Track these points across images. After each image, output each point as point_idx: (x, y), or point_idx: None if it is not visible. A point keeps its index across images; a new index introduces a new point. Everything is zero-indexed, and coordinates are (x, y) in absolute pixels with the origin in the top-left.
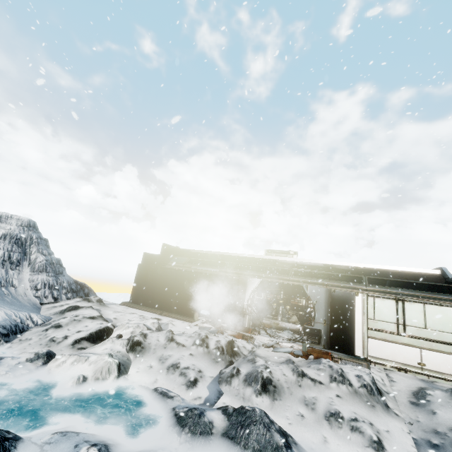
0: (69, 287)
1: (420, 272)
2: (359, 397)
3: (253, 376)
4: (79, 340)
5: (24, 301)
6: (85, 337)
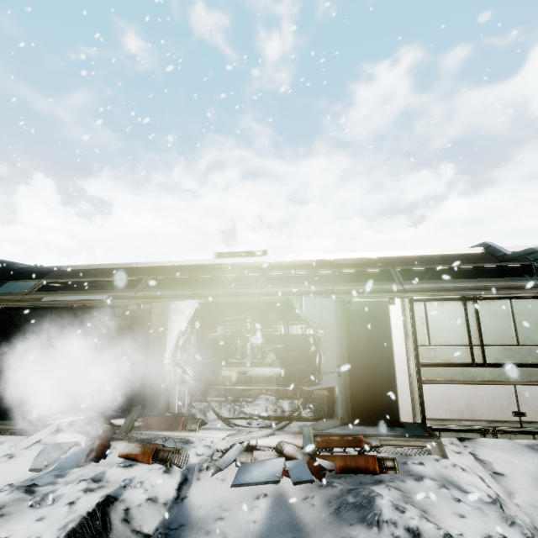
0: None
1: (460, 254)
2: None
3: None
4: None
5: None
6: None
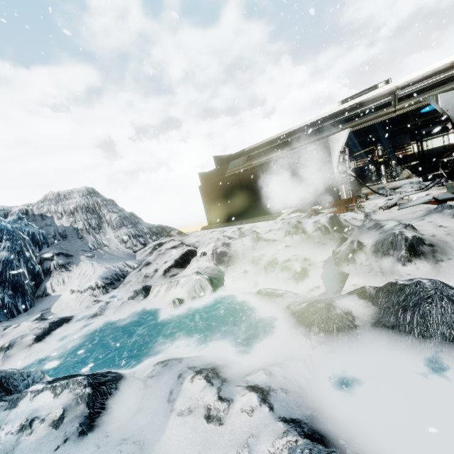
0: (151, 232)
1: None
2: None
3: (387, 242)
4: (168, 269)
5: (119, 255)
6: (172, 265)
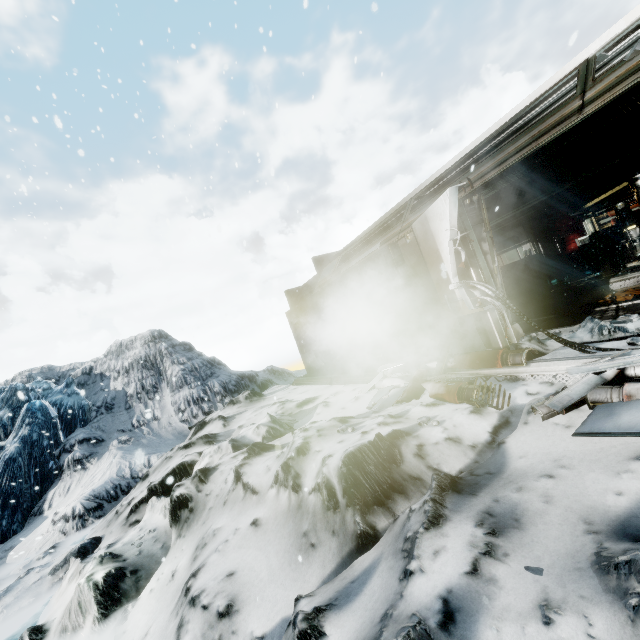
0: (226, 389)
1: None
2: None
3: None
4: (137, 506)
5: (167, 435)
6: (146, 496)
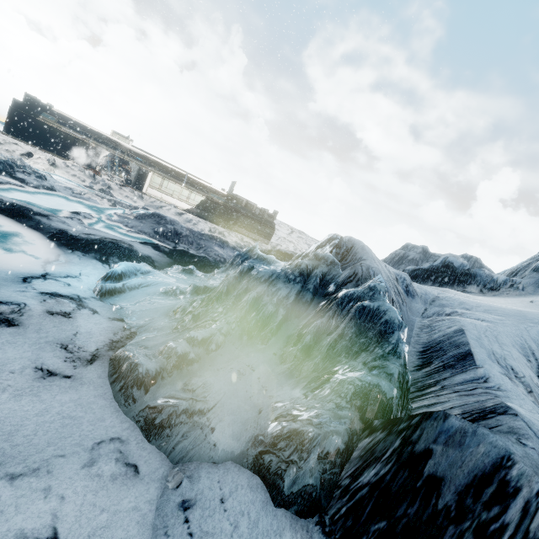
0: None
1: (180, 172)
2: (136, 197)
3: (105, 184)
4: (23, 155)
5: None
6: (25, 154)
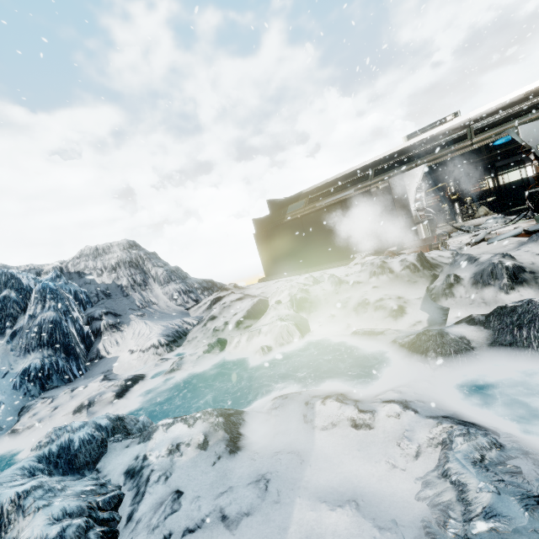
0: (201, 287)
1: None
2: None
3: (487, 272)
4: (240, 321)
5: (171, 313)
6: (244, 316)
